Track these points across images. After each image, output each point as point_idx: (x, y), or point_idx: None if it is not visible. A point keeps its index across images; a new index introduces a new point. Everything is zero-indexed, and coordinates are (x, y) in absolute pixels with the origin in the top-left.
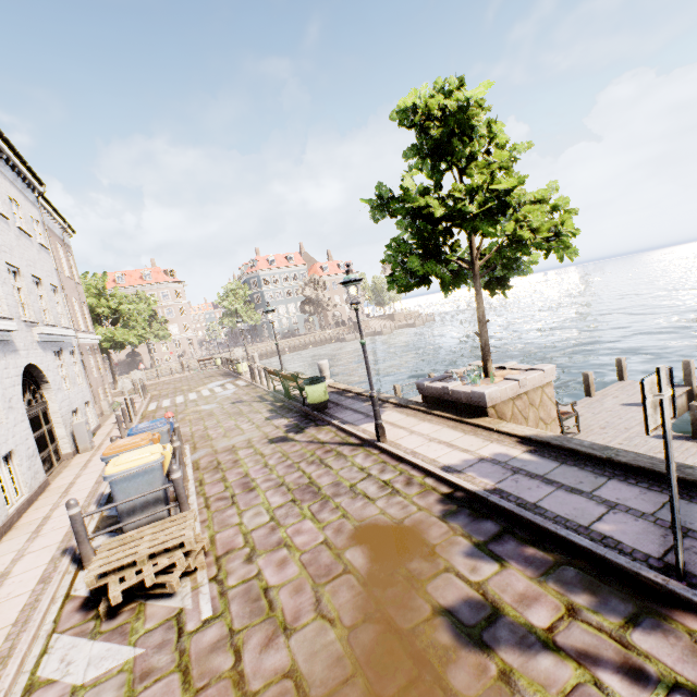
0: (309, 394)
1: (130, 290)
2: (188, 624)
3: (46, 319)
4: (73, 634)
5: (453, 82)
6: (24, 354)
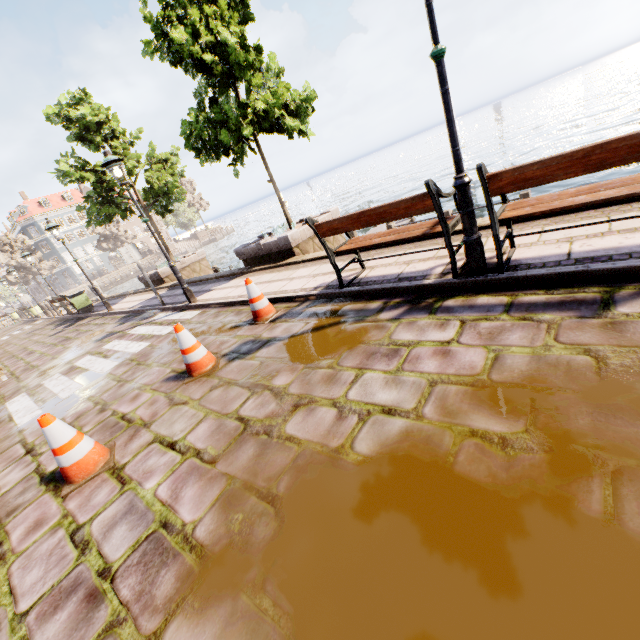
0: (76, 304)
1: None
2: None
3: None
4: None
5: (80, 92)
6: None
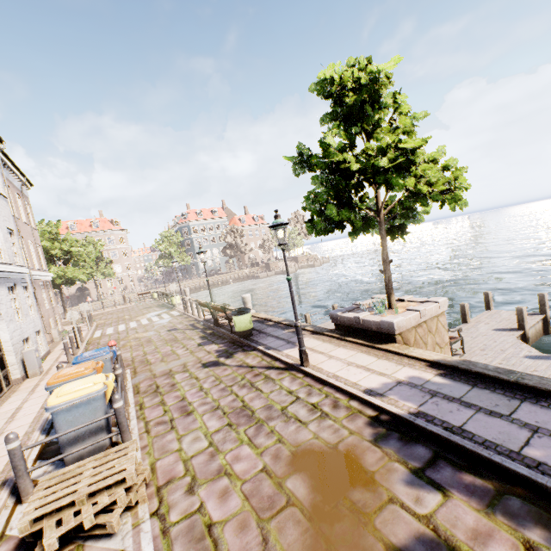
0: (237, 323)
1: (80, 236)
2: None
3: (1, 258)
4: None
5: (362, 61)
6: None
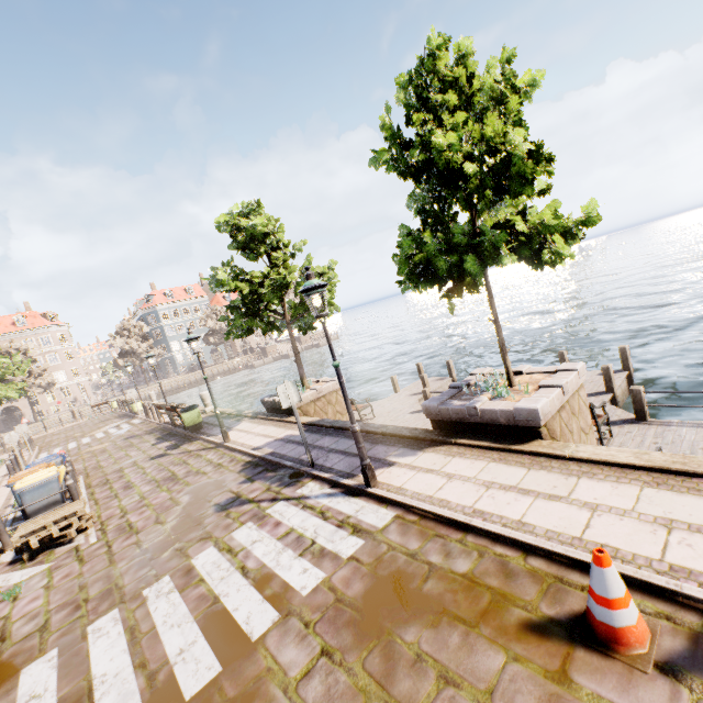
0: (185, 420)
1: None
2: (83, 547)
3: None
4: (8, 573)
5: (254, 203)
6: None
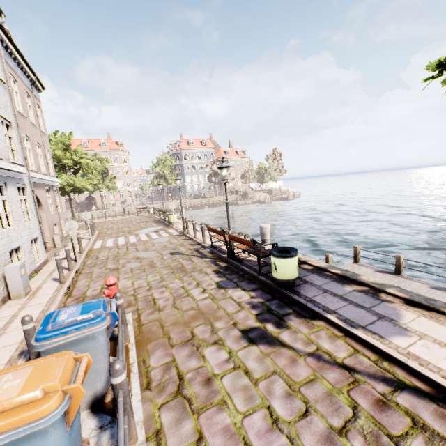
0: (279, 268)
1: (91, 152)
2: None
3: None
4: None
5: None
6: None
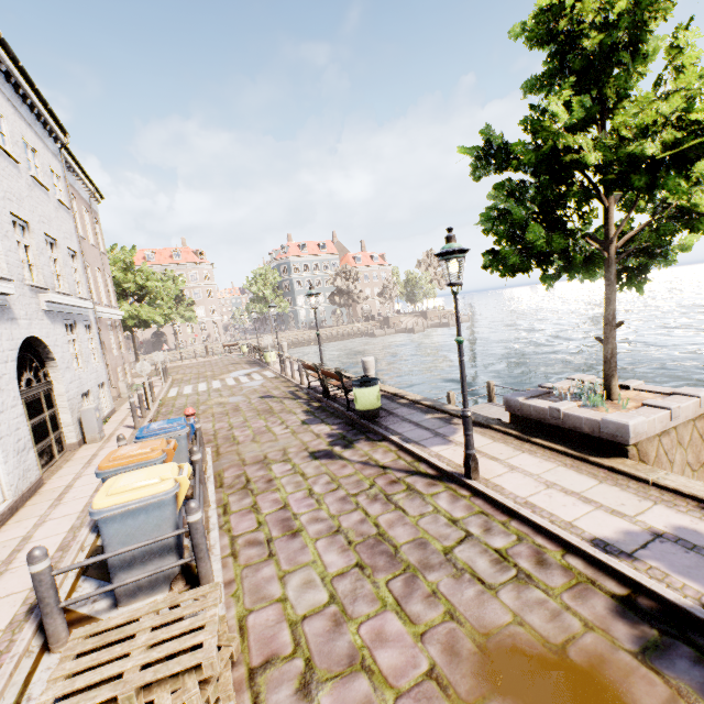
0: (359, 399)
1: (159, 268)
2: None
3: (59, 286)
4: None
5: None
6: (24, 324)
